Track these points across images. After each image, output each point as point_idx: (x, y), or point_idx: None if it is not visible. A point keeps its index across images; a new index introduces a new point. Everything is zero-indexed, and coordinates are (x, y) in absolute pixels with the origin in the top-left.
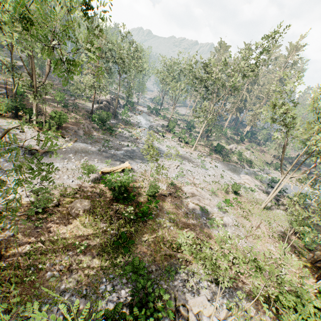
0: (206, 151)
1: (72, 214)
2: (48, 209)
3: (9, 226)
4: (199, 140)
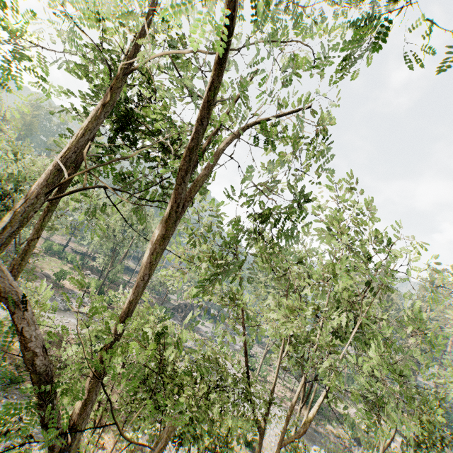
0: (284, 395)
1: None
2: None
3: None
4: (295, 383)
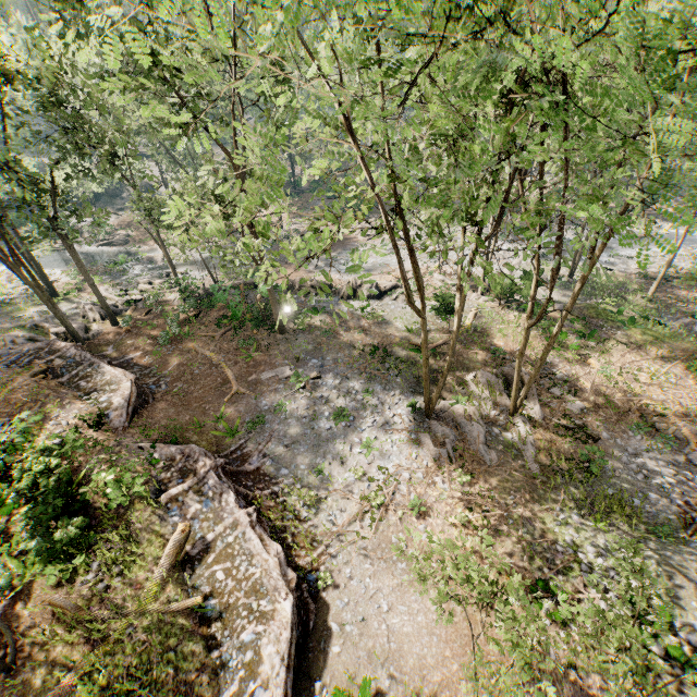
0: None
1: (696, 287)
2: (671, 280)
3: (646, 283)
4: None
